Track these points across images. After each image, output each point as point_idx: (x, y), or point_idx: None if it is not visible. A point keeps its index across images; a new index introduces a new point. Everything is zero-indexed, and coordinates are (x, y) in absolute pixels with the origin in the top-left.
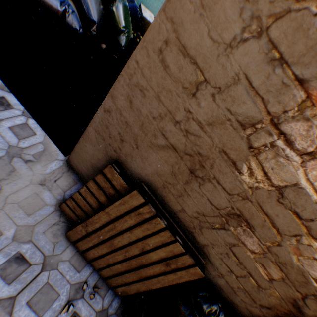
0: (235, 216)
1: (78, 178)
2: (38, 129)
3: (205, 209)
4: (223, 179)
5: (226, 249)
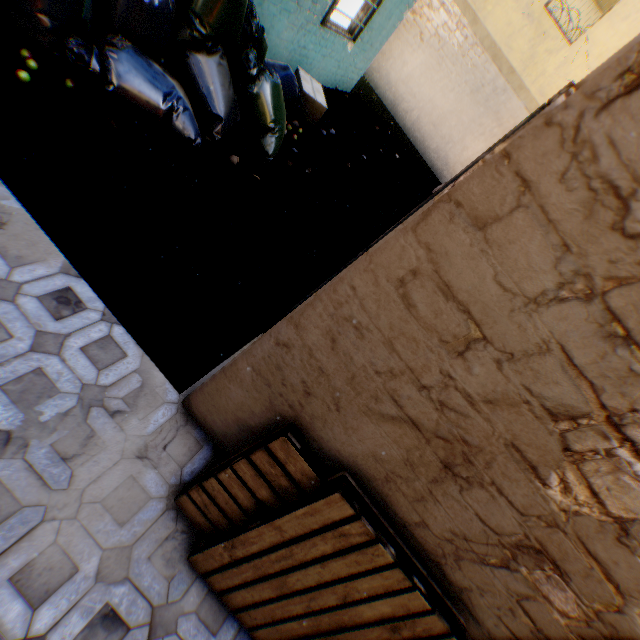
0: (530, 549)
1: (204, 435)
2: (131, 343)
3: (470, 529)
4: (510, 488)
5: (508, 601)
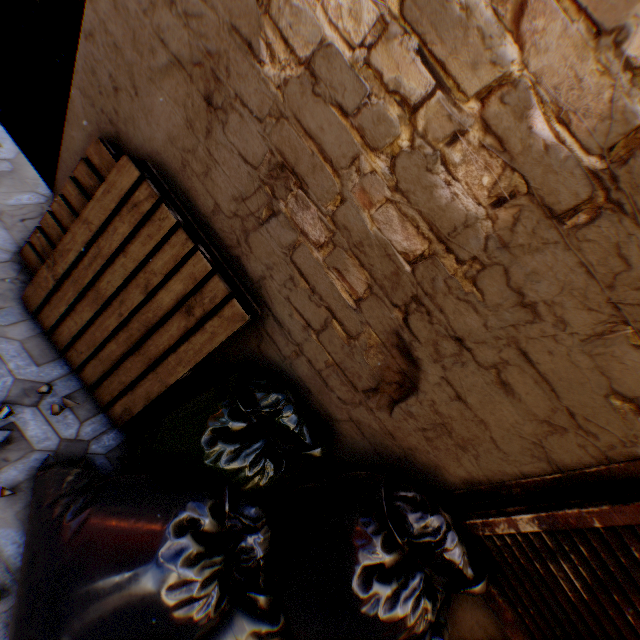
0: (278, 170)
1: None
2: (9, 141)
3: (242, 182)
4: (246, 92)
5: (288, 268)
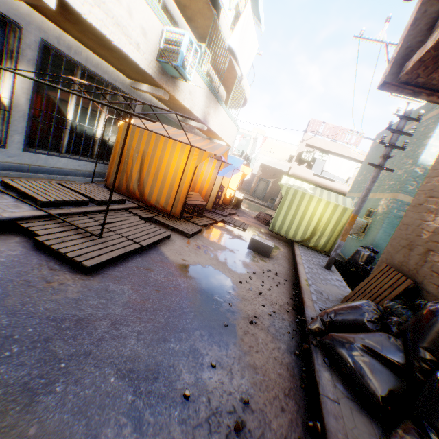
0: (425, 252)
1: None
2: (349, 289)
3: (416, 260)
4: (418, 243)
5: (429, 273)
